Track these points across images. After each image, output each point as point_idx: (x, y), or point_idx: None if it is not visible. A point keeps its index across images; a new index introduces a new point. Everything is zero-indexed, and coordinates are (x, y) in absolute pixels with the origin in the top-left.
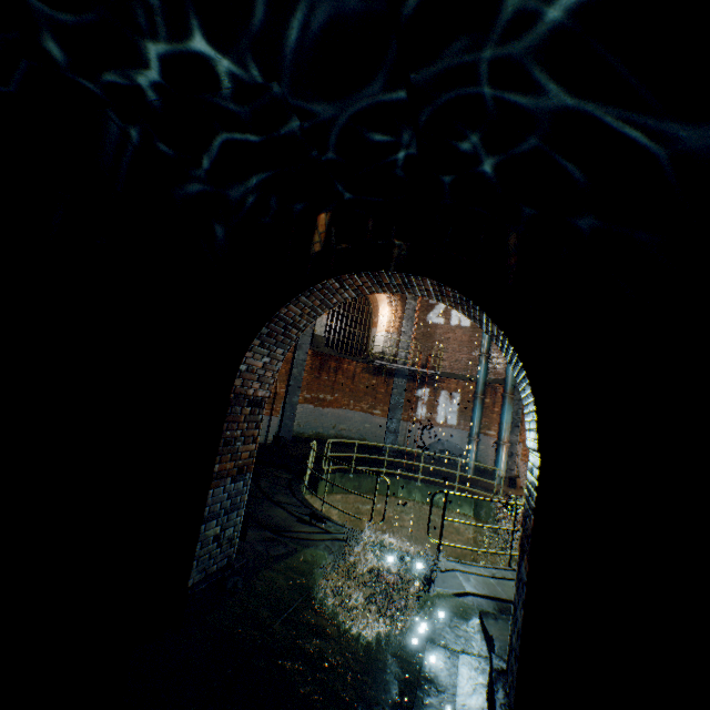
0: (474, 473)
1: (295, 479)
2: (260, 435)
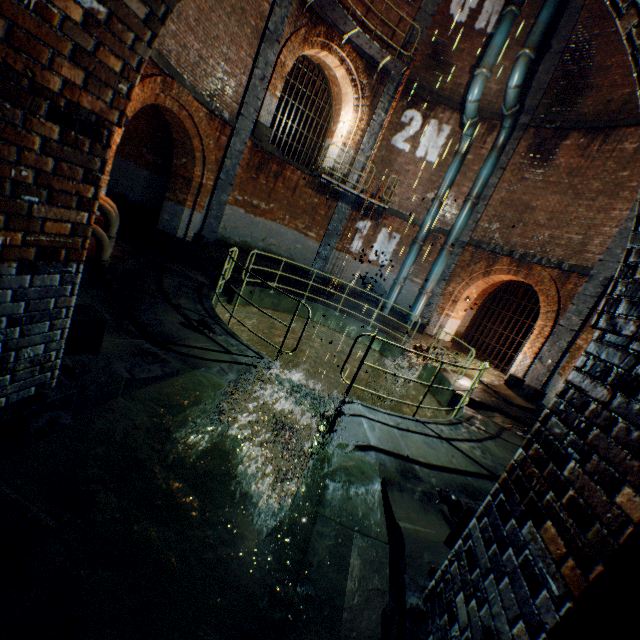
0: (389, 313)
1: (208, 285)
2: (178, 229)
